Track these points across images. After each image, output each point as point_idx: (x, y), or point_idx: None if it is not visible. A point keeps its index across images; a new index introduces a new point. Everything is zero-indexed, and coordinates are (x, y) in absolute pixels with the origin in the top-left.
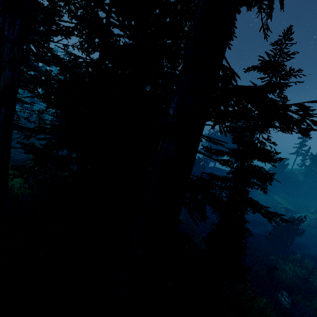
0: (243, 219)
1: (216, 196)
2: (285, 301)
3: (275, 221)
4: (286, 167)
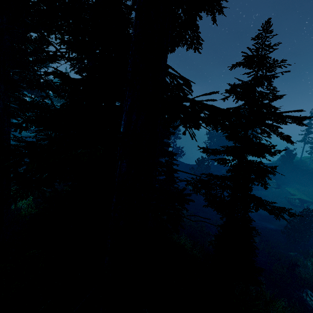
0: (247, 218)
1: (218, 197)
2: (311, 301)
3: (283, 217)
4: (295, 156)
